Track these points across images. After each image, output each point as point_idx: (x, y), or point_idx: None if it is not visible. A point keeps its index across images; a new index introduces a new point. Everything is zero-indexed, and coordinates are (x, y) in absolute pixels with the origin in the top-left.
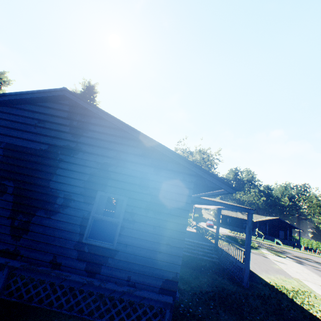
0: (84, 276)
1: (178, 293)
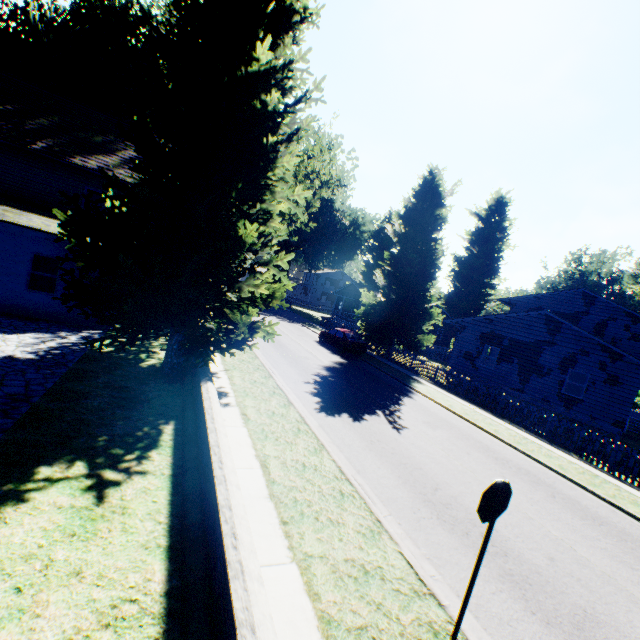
0: (563, 408)
1: (632, 446)
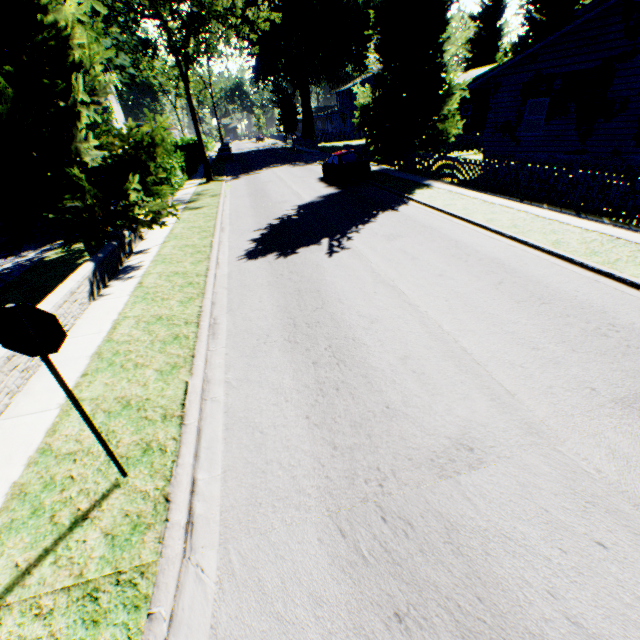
0: None
1: None
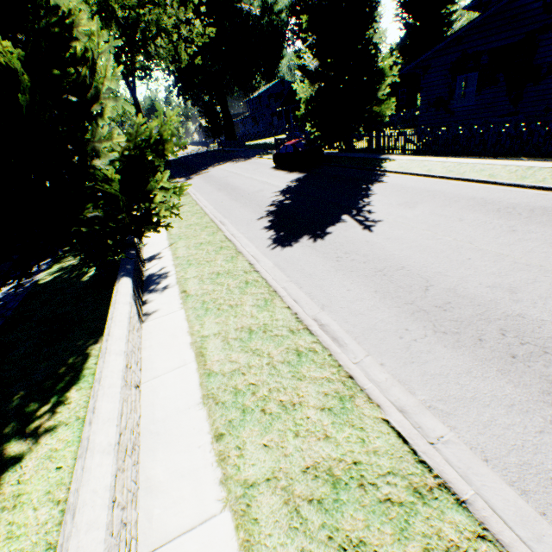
0: None
1: None
